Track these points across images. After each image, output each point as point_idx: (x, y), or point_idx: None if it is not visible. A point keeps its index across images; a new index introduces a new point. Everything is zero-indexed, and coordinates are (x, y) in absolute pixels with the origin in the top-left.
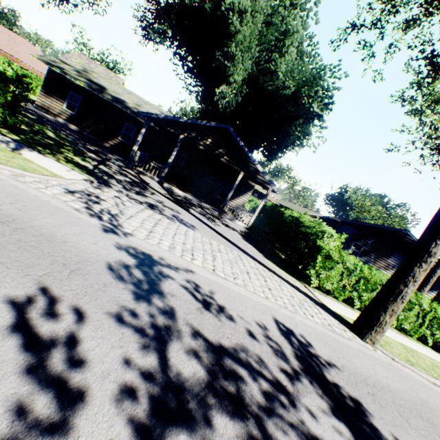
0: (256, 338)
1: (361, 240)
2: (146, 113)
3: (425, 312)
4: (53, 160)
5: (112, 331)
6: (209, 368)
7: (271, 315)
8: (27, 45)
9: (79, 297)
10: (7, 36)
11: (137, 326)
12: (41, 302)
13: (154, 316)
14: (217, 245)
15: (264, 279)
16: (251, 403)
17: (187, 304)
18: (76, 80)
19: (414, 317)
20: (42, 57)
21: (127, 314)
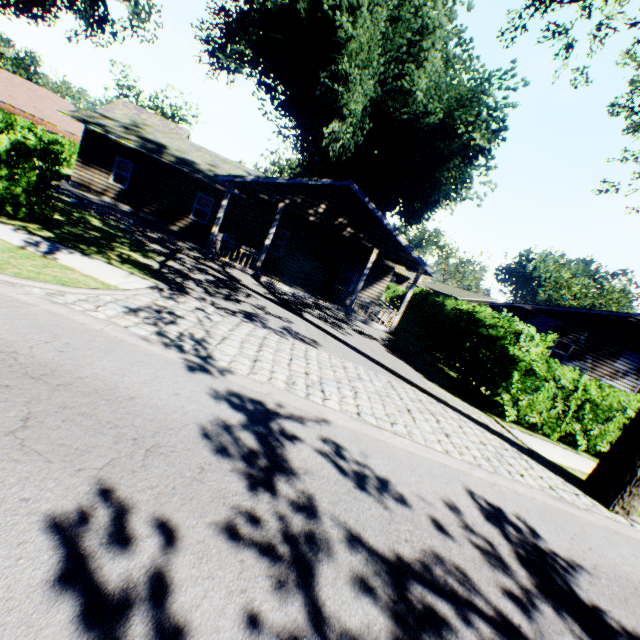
0: (449, 534)
1: (568, 335)
2: (227, 176)
3: None
4: (103, 262)
5: (224, 559)
6: (390, 609)
7: (461, 483)
8: (53, 98)
9: (164, 499)
10: (27, 90)
11: (262, 542)
12: (105, 519)
13: (285, 517)
14: (354, 369)
15: (435, 418)
16: None
17: (331, 484)
18: (124, 139)
19: None
20: (74, 113)
21: (243, 521)
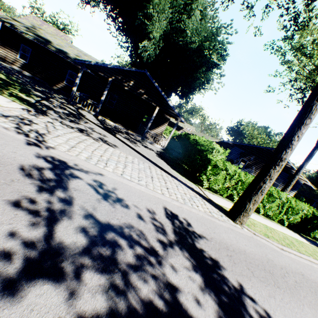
0: (143, 220)
1: (246, 157)
2: (81, 60)
3: (284, 203)
4: None
5: (5, 212)
6: (92, 239)
7: (163, 205)
8: None
9: None
10: None
11: (33, 209)
12: None
13: (52, 203)
14: (132, 159)
15: (165, 182)
16: (122, 262)
17: (88, 196)
18: (25, 34)
19: (276, 207)
20: None
21: (26, 201)
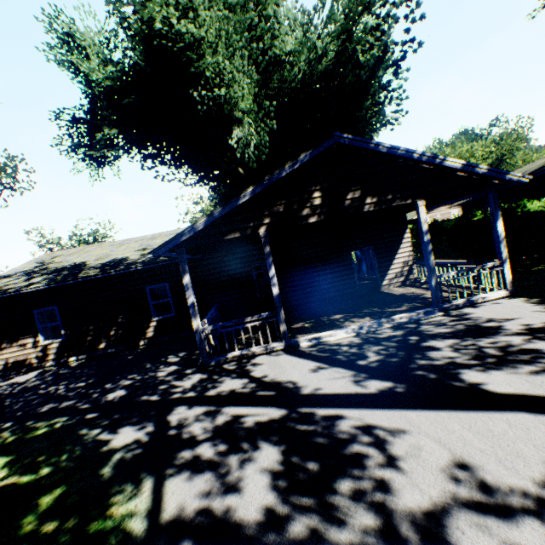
0: None
1: None
2: (168, 241)
3: None
4: None
5: None
6: None
7: None
8: None
9: None
10: None
11: None
12: None
13: None
14: None
15: None
16: None
17: None
18: (25, 288)
19: None
20: None
21: None
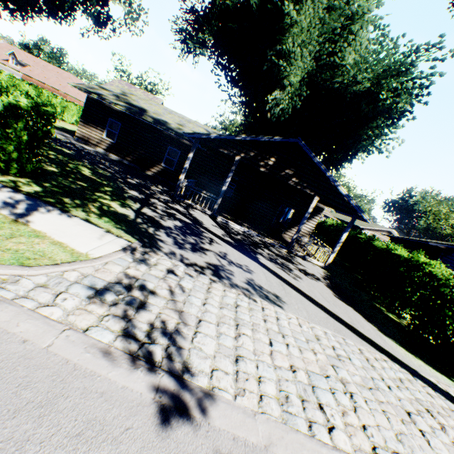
0: None
1: None
2: (194, 133)
3: None
4: (80, 220)
5: None
6: None
7: None
8: (73, 79)
9: None
10: (56, 73)
11: None
12: None
13: None
14: (325, 337)
15: (437, 422)
16: None
17: None
18: (115, 104)
19: None
20: (80, 85)
21: None
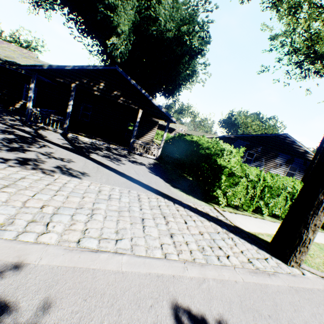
0: None
1: (252, 149)
2: (28, 65)
3: None
4: None
5: None
6: None
7: (169, 297)
8: None
9: None
10: None
11: None
12: None
13: None
14: (109, 190)
15: (165, 221)
16: None
17: None
18: None
19: None
20: None
21: None
